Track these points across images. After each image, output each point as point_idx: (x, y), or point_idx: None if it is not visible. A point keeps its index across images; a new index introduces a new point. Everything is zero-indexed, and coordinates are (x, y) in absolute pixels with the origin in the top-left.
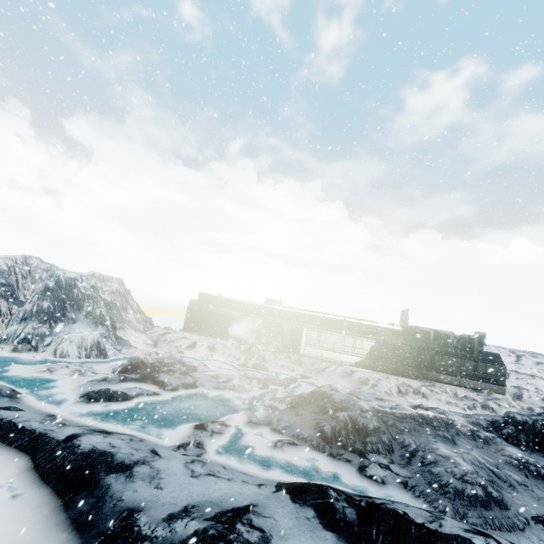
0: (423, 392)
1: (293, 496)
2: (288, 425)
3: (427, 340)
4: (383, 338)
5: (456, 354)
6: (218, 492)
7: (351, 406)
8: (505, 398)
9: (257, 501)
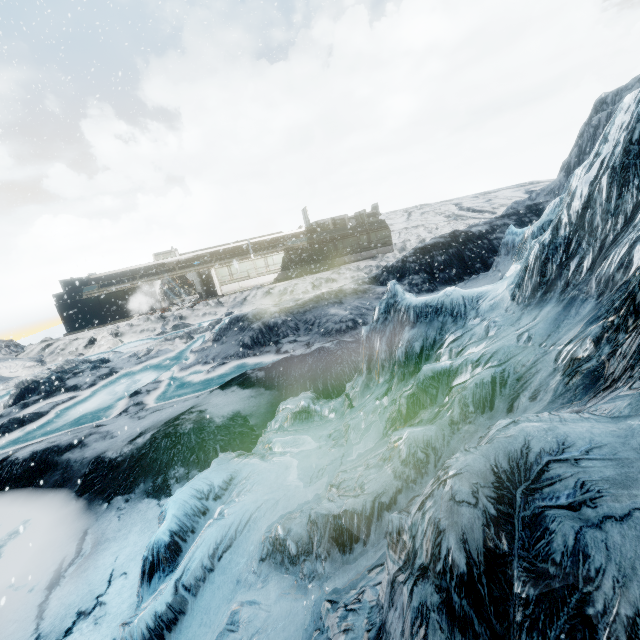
0: (333, 278)
1: (223, 388)
2: (216, 354)
3: (327, 231)
4: (290, 246)
5: (352, 234)
6: (164, 415)
7: (263, 315)
8: (394, 254)
9: (196, 404)
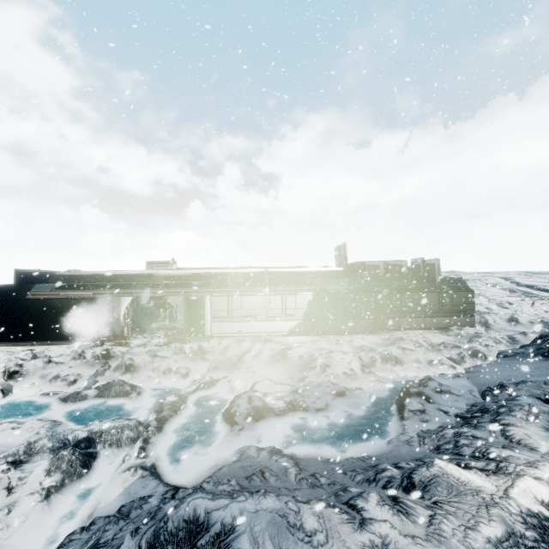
0: (394, 355)
1: None
2: None
3: (379, 277)
4: (323, 286)
5: (415, 289)
6: None
7: None
8: (477, 331)
9: None
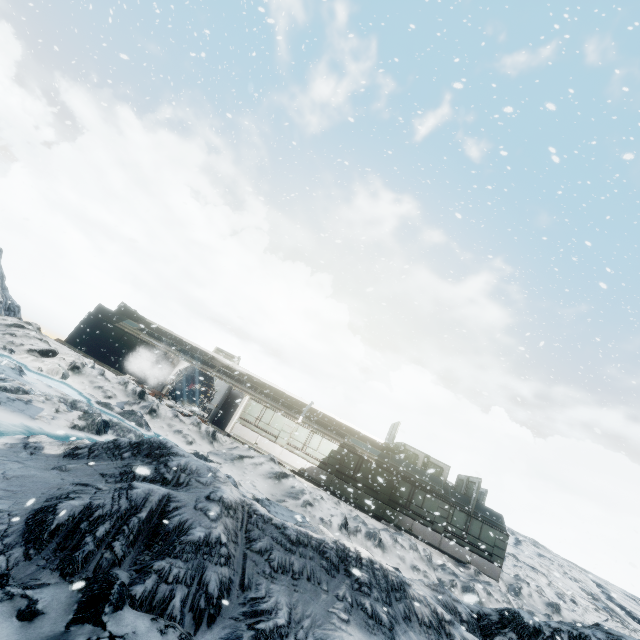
0: (382, 538)
1: None
2: None
3: (411, 464)
4: (353, 445)
5: (445, 498)
6: None
7: (195, 484)
8: (498, 586)
9: None
